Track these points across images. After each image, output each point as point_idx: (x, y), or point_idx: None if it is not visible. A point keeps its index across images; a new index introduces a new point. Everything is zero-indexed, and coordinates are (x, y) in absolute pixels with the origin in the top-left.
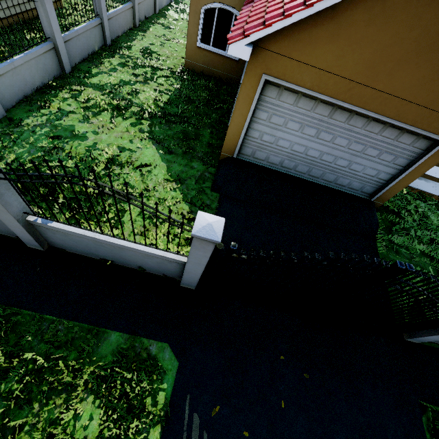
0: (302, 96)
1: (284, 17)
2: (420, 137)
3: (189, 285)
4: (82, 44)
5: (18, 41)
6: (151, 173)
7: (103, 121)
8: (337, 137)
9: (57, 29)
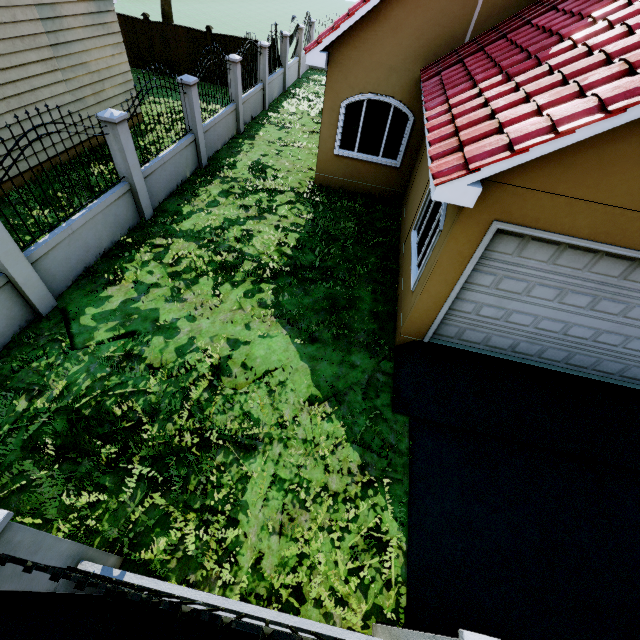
0: (568, 248)
1: (556, 135)
2: None
3: None
4: (169, 174)
5: (82, 180)
6: (286, 386)
7: (203, 295)
8: (635, 307)
9: (135, 164)
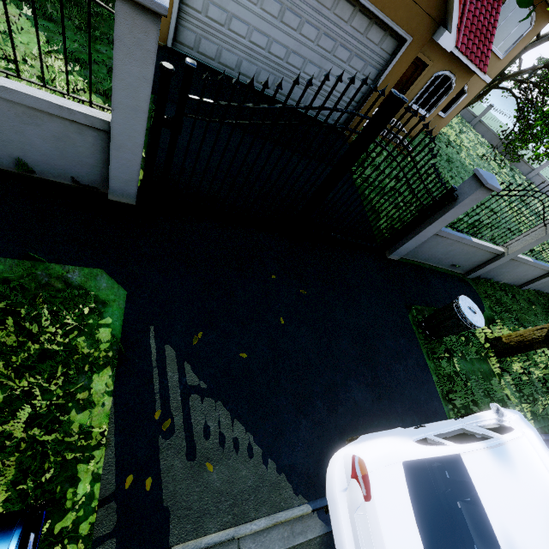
0: None
1: None
2: (387, 34)
3: (125, 194)
4: None
5: None
6: (14, 38)
7: None
8: (305, 23)
9: None
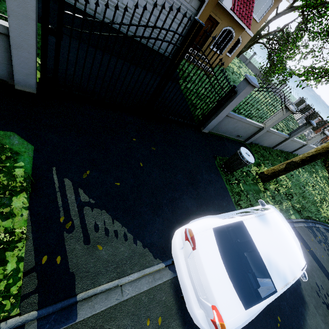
0: None
1: None
2: None
3: (27, 85)
4: None
5: None
6: None
7: None
8: None
9: None
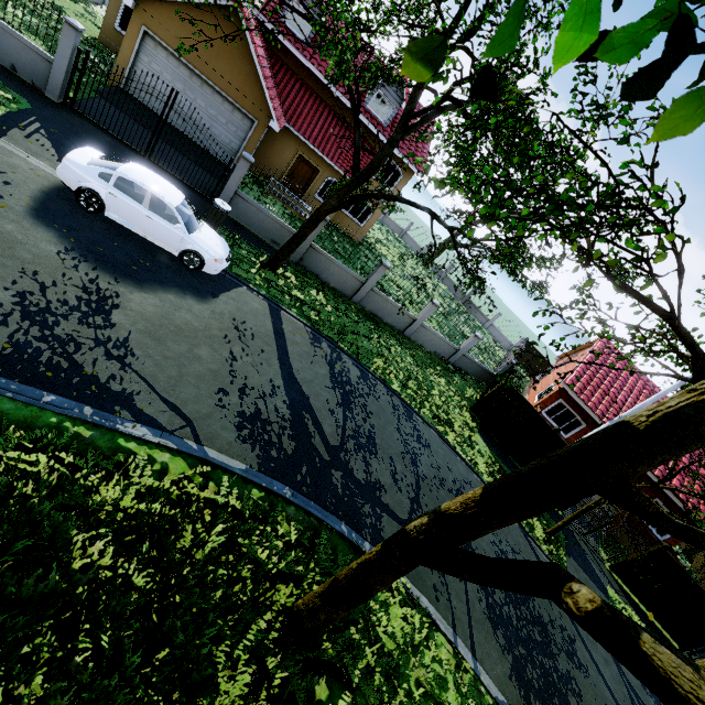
0: (171, 55)
1: None
2: (245, 116)
3: (54, 95)
4: None
5: None
6: None
7: None
8: (198, 99)
9: None
